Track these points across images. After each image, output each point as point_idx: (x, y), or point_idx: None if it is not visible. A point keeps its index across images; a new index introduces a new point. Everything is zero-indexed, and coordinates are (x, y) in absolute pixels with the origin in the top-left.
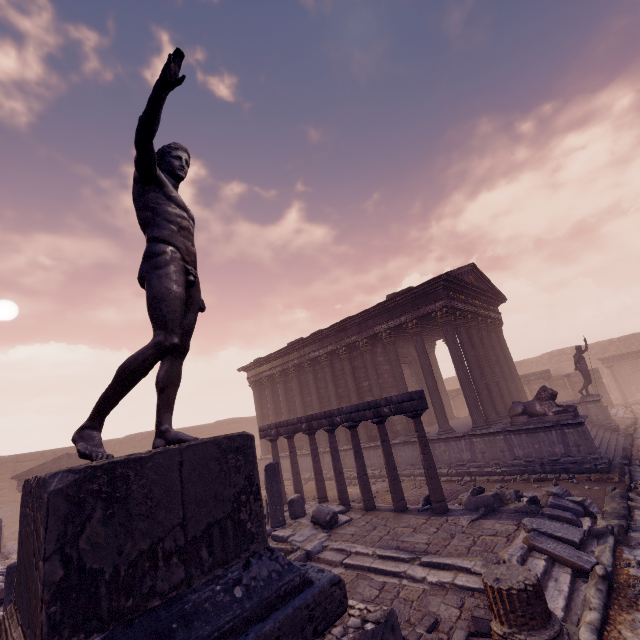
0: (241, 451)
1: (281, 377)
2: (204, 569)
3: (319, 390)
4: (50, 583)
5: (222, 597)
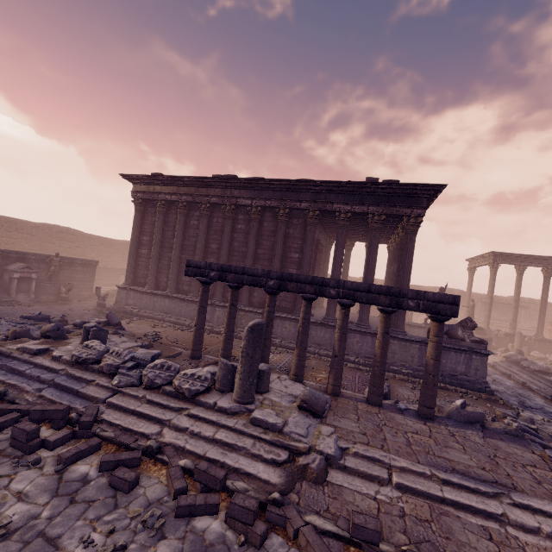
0: None
1: (185, 209)
2: None
3: (233, 241)
4: None
5: None
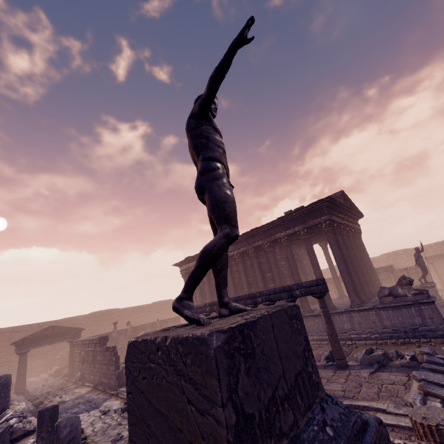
0: (297, 317)
1: None
2: (301, 412)
3: (234, 279)
4: (230, 426)
5: (322, 436)
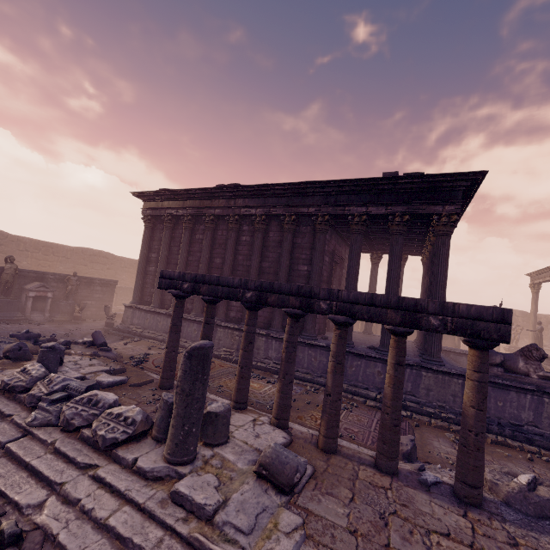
0: None
1: (191, 223)
2: None
3: (237, 255)
4: None
5: None
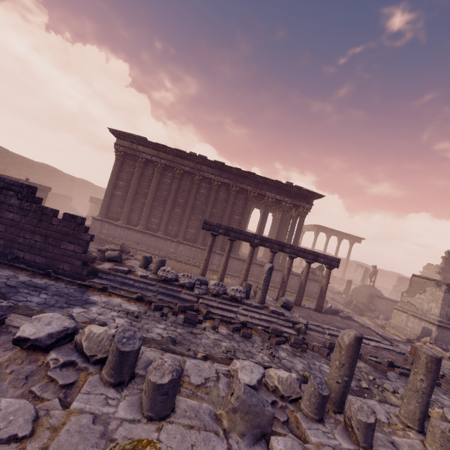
0: None
1: (162, 169)
2: None
3: (195, 200)
4: None
5: None
